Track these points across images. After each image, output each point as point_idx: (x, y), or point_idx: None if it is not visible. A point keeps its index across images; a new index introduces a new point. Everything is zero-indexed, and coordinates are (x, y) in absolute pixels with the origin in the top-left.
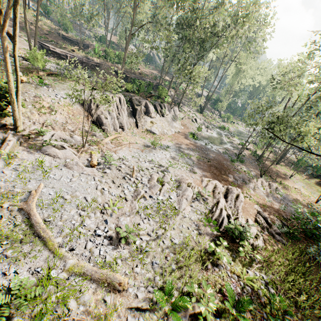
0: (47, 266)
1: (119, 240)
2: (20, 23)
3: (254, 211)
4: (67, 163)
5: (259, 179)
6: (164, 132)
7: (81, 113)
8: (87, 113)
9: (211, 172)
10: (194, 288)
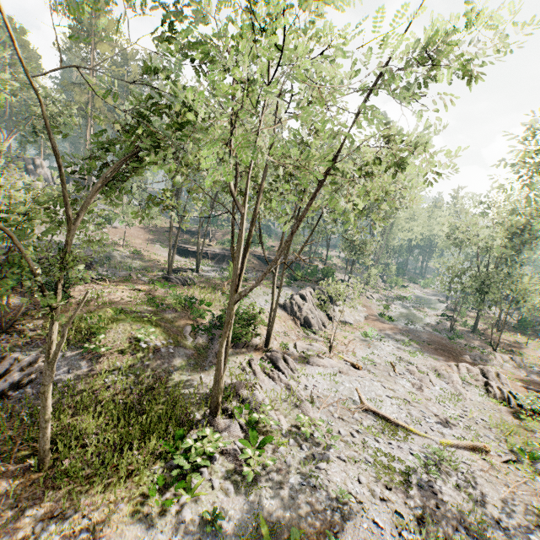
0: (426, 443)
1: (446, 423)
2: (142, 227)
3: (521, 388)
4: (341, 370)
5: (496, 354)
6: (356, 319)
7: (287, 317)
8: (291, 317)
9: (444, 356)
10: (535, 443)
